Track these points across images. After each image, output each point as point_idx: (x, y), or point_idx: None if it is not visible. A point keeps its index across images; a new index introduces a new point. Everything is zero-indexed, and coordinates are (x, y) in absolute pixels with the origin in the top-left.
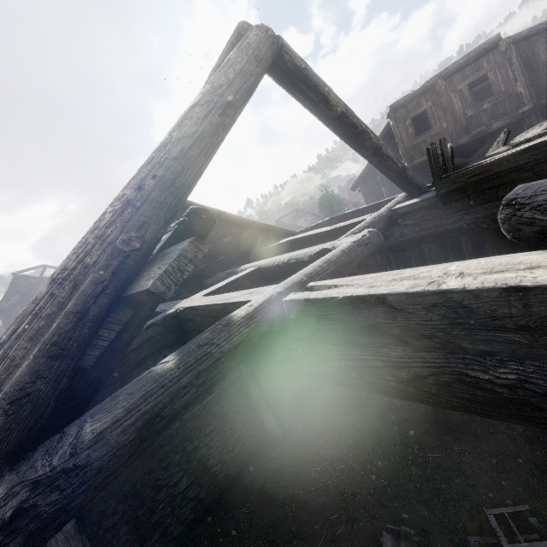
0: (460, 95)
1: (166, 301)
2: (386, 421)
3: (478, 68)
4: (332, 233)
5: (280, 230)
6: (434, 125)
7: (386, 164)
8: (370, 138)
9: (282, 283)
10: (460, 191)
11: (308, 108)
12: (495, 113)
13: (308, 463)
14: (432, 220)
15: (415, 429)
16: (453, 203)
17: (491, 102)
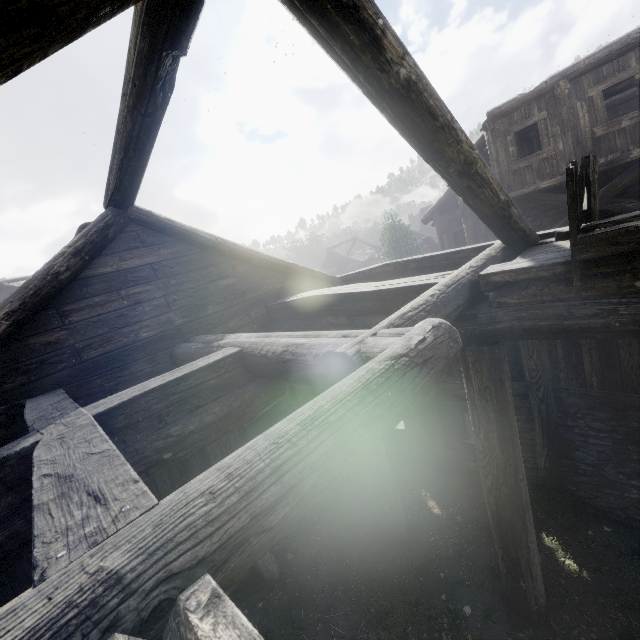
0: (589, 105)
1: (103, 376)
2: (431, 579)
3: (621, 68)
4: (377, 296)
5: (311, 273)
6: (546, 145)
7: (480, 193)
8: (458, 140)
9: (154, 514)
10: (619, 260)
11: (341, 61)
12: (637, 135)
13: (307, 634)
14: (552, 303)
15: (473, 604)
16: (600, 280)
17: (633, 118)
